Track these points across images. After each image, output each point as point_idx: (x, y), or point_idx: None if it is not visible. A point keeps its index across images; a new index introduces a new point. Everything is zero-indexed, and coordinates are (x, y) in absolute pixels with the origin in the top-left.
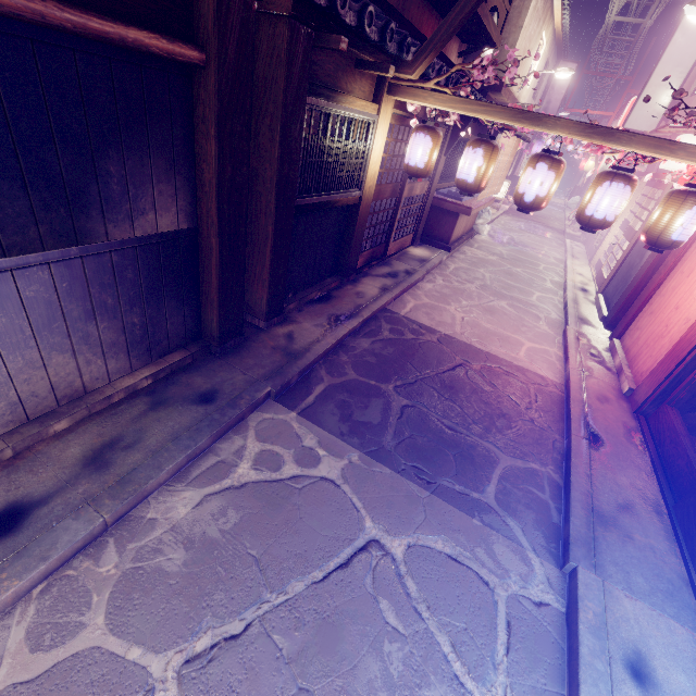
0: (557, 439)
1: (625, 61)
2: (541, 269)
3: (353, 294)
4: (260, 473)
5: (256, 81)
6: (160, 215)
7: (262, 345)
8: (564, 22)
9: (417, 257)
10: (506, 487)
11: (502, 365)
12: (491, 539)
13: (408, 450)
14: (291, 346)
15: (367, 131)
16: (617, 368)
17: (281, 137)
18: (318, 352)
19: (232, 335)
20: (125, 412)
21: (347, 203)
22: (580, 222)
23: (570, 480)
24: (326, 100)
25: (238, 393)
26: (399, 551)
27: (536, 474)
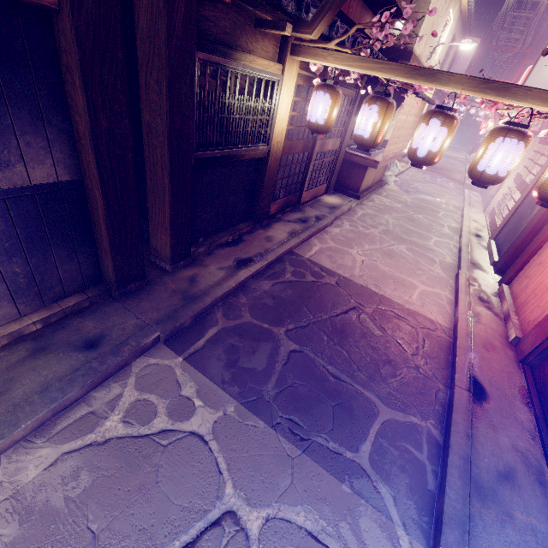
0: (440, 389)
1: (524, 36)
2: (440, 215)
3: (263, 238)
4: (128, 427)
5: (141, 34)
6: (32, 167)
7: (163, 288)
8: (470, 0)
9: (328, 204)
10: (382, 445)
11: (394, 309)
12: (358, 511)
13: (287, 401)
14: (192, 289)
15: (272, 89)
16: (504, 313)
17: (167, 91)
18: (215, 296)
19: (132, 279)
20: (3, 359)
21: (255, 157)
22: (471, 177)
23: (449, 440)
24: (222, 57)
25: (125, 338)
26: (255, 526)
27: (415, 430)
